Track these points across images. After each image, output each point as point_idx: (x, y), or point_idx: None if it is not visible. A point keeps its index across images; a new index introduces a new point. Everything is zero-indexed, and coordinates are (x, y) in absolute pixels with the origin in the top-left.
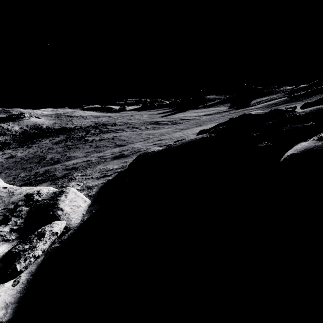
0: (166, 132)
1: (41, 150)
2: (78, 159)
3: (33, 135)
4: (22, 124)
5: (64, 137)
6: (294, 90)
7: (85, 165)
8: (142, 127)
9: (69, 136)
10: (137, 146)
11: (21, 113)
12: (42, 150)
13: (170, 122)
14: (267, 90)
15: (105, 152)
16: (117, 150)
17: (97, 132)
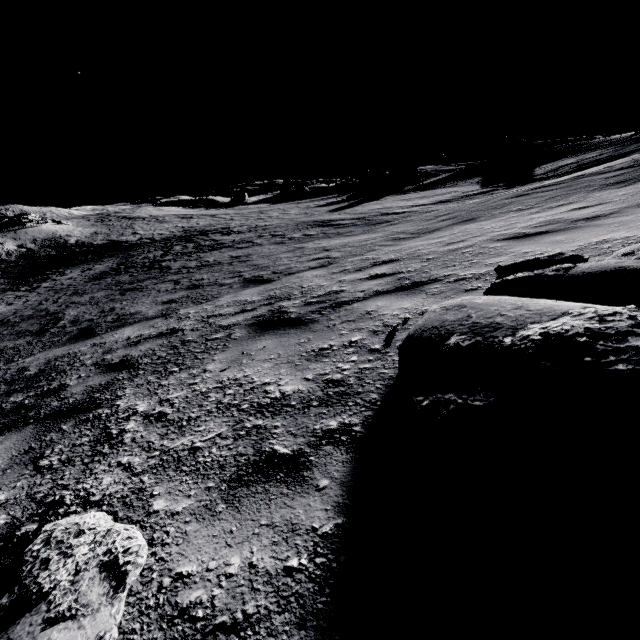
0: (373, 242)
1: (55, 297)
2: (143, 323)
3: (46, 261)
4: (23, 238)
5: (114, 262)
6: (636, 139)
7: (163, 351)
8: (296, 235)
9: (125, 259)
10: (315, 283)
11: (22, 214)
12: (58, 297)
13: (359, 220)
14: (563, 145)
15: (219, 301)
16: (254, 296)
17: (190, 250)
